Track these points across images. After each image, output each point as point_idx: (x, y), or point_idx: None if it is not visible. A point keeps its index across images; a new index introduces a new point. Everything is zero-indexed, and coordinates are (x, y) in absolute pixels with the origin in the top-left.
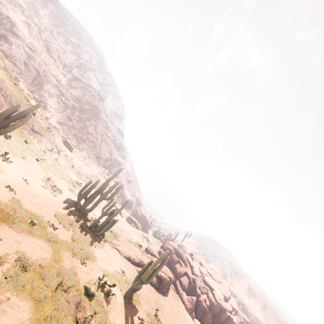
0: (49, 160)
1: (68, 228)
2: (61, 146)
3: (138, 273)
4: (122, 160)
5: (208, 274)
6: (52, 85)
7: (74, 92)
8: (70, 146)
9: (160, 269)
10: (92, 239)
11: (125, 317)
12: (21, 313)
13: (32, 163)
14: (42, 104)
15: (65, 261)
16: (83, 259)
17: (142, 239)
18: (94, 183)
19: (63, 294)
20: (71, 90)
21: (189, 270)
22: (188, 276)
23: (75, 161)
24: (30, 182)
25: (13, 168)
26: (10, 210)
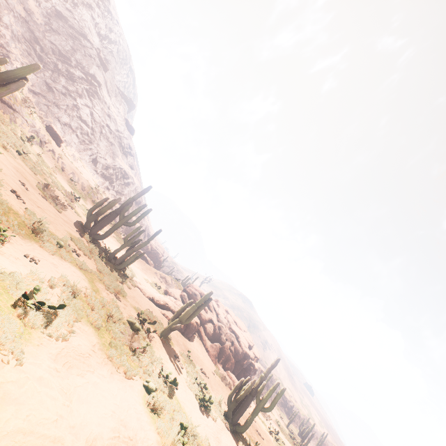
0: (31, 155)
1: (90, 256)
2: (44, 134)
3: (175, 313)
4: (129, 170)
5: (234, 322)
6: (17, 17)
7: (57, 41)
8: (57, 136)
9: (201, 309)
10: (114, 273)
11: (164, 354)
12: (89, 337)
13: (16, 158)
14: (1, 49)
15: (103, 294)
16: (115, 293)
17: (159, 280)
18: (114, 201)
19: (116, 325)
20: (51, 35)
21: (214, 317)
22: (213, 323)
23: (65, 162)
24: (28, 188)
25: (4, 163)
26: (32, 225)
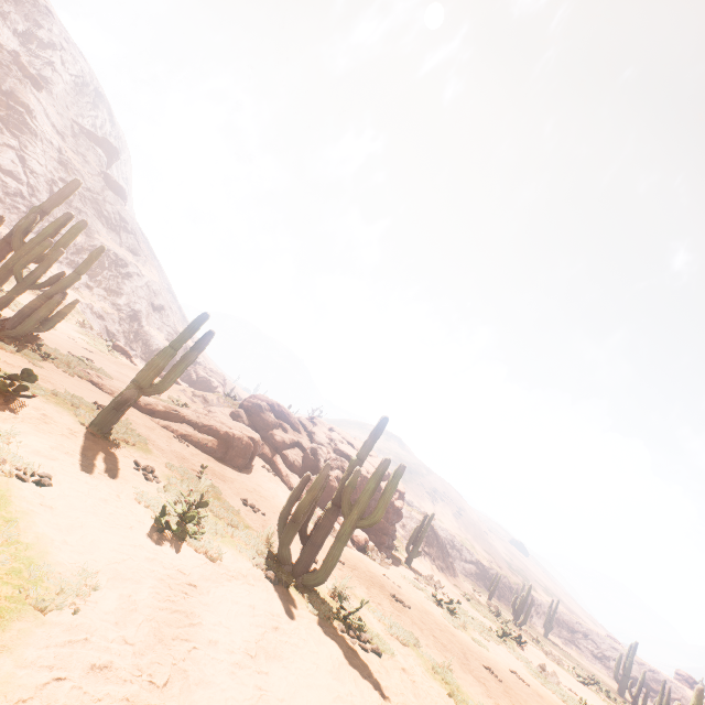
0: None
1: None
2: None
3: (133, 379)
4: (128, 256)
5: (347, 443)
6: None
7: None
8: None
9: (190, 358)
10: None
11: (79, 447)
12: None
13: None
14: None
15: None
16: None
17: (189, 399)
18: None
19: None
20: None
21: (304, 439)
22: (303, 448)
23: None
24: None
25: None
26: None
